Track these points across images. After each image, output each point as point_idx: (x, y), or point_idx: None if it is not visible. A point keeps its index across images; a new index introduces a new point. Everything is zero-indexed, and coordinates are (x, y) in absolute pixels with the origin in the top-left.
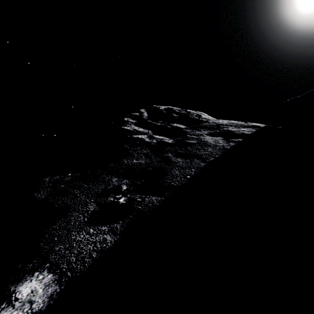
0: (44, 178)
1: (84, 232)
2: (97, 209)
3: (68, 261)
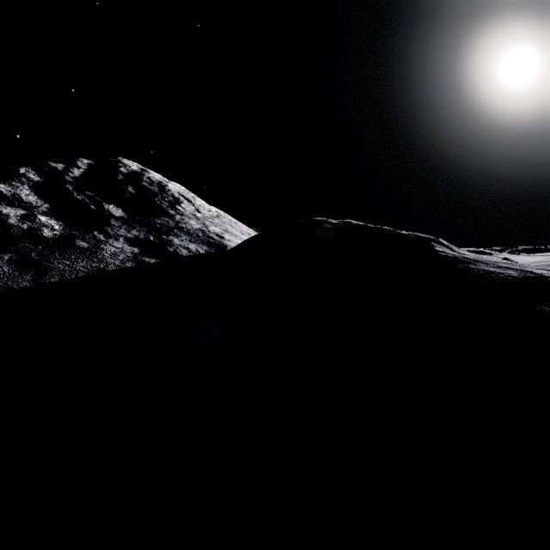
0: None
1: None
2: None
3: None
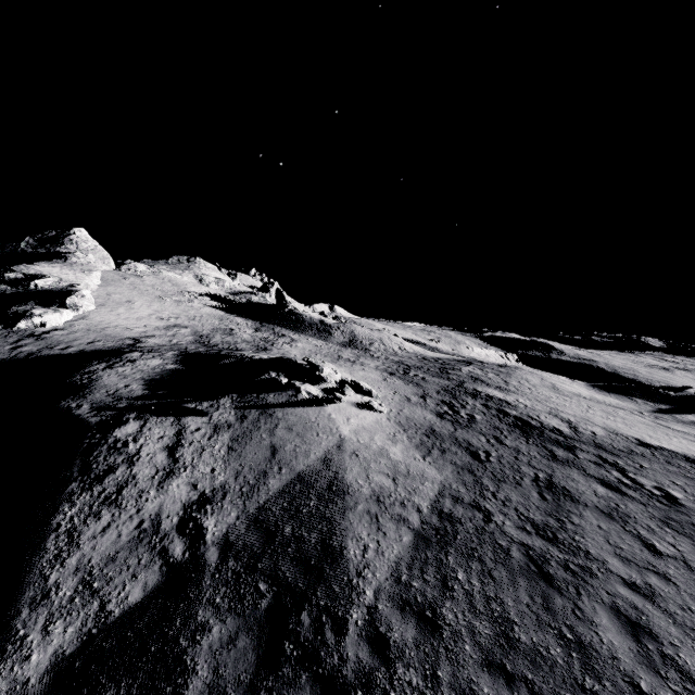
0: None
1: None
2: None
3: None
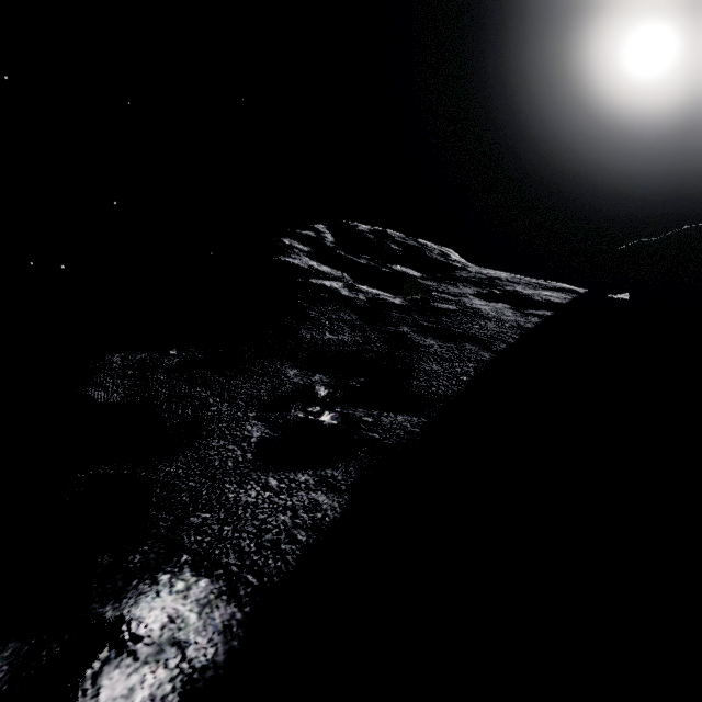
0: (109, 355)
1: (256, 485)
2: (272, 435)
3: (239, 549)
